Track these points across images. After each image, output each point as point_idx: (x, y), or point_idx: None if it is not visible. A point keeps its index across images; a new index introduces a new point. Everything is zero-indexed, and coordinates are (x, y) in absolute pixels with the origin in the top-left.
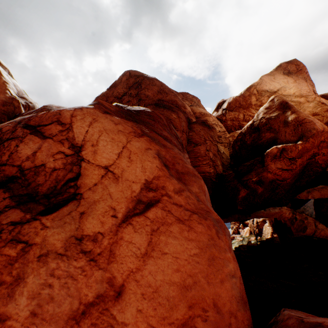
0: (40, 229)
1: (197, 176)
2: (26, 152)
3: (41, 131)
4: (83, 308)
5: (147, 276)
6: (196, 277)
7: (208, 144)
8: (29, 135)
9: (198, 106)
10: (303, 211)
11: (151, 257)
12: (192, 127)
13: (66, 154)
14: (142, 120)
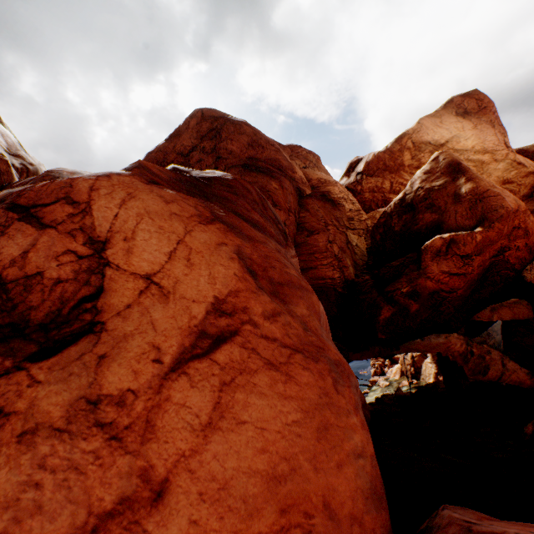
0: (26, 386)
1: (305, 287)
2: (10, 252)
3: (37, 215)
4: (94, 521)
5: (209, 462)
6: (294, 460)
7: (332, 232)
8: (18, 222)
9: (317, 169)
10: (484, 340)
11: (219, 430)
12: (306, 203)
13: (79, 254)
14: (216, 194)
